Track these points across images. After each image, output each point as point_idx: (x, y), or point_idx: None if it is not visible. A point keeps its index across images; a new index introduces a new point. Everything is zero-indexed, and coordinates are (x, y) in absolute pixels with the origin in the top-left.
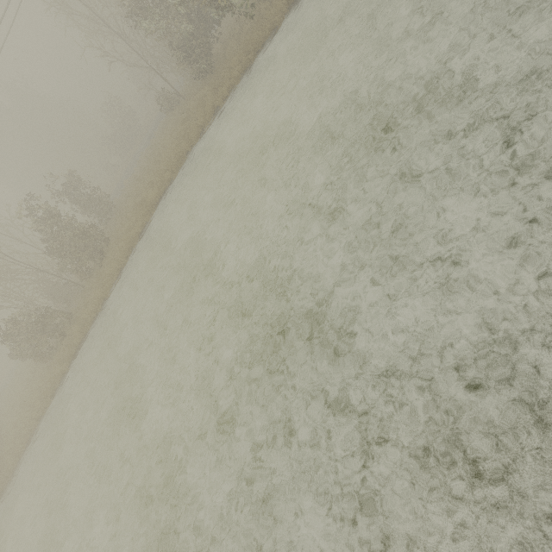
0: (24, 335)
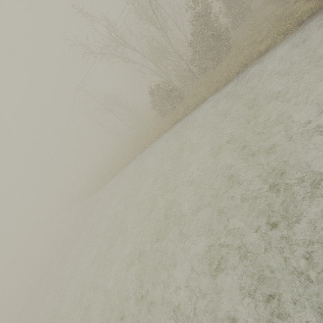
0: (158, 97)
